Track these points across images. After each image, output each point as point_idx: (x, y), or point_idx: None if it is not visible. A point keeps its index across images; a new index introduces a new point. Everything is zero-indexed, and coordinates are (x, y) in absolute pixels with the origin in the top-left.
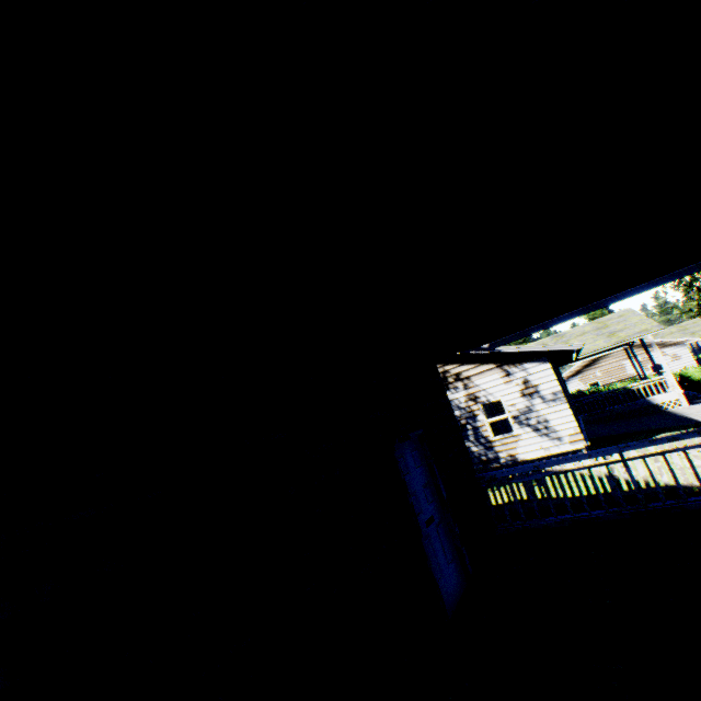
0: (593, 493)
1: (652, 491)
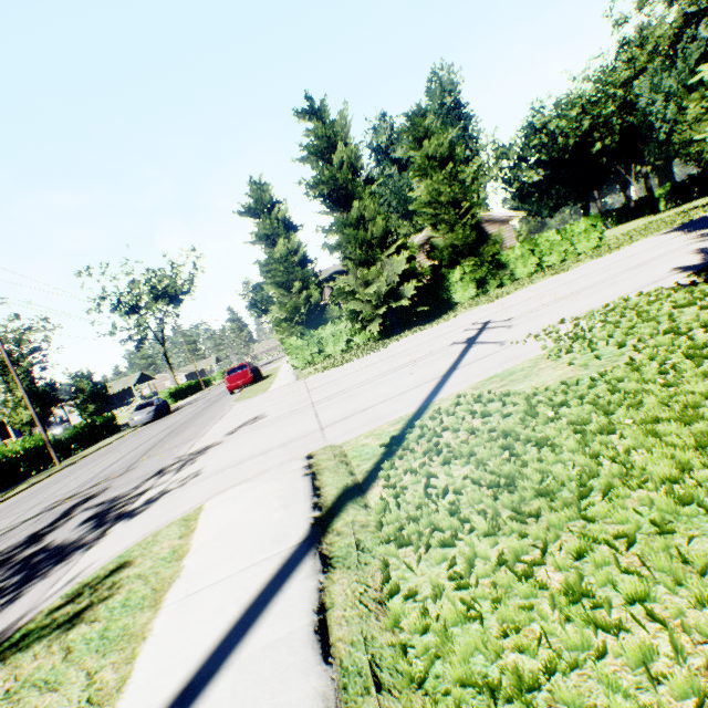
0: None
1: None
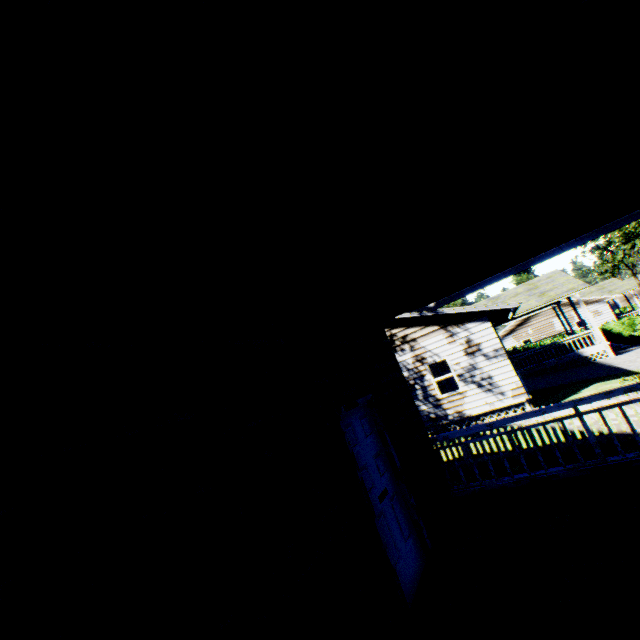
0: (539, 445)
1: (597, 440)
